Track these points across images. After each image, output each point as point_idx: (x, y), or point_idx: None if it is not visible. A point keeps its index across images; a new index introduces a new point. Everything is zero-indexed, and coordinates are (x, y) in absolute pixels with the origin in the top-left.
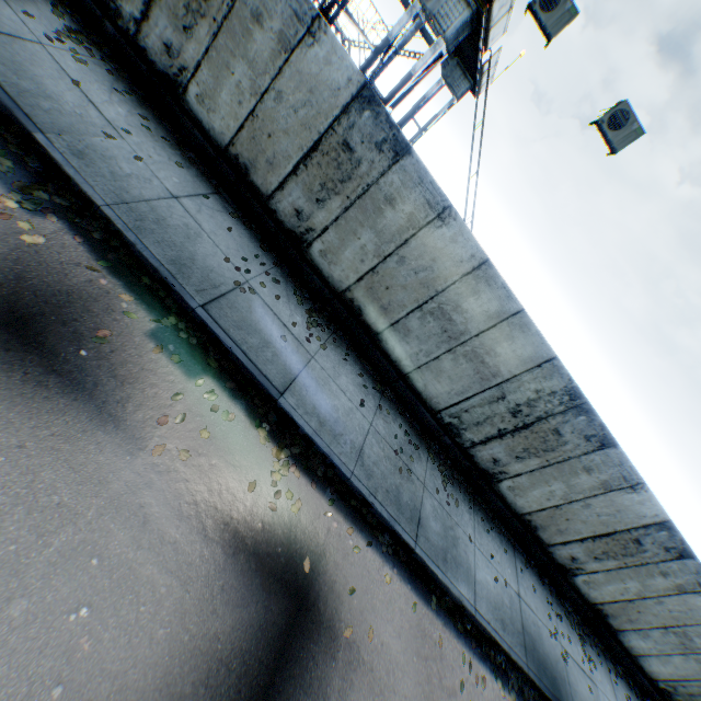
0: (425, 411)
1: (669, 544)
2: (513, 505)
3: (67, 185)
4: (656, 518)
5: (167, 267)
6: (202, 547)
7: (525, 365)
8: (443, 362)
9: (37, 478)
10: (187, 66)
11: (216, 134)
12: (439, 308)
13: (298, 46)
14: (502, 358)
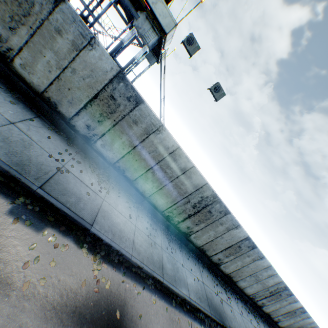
0: (157, 212)
1: (249, 245)
2: (196, 244)
3: None
4: (245, 236)
5: (14, 168)
6: None
7: (196, 187)
8: (163, 190)
9: None
10: (13, 48)
11: (35, 85)
12: (160, 167)
13: (83, 49)
14: (187, 186)
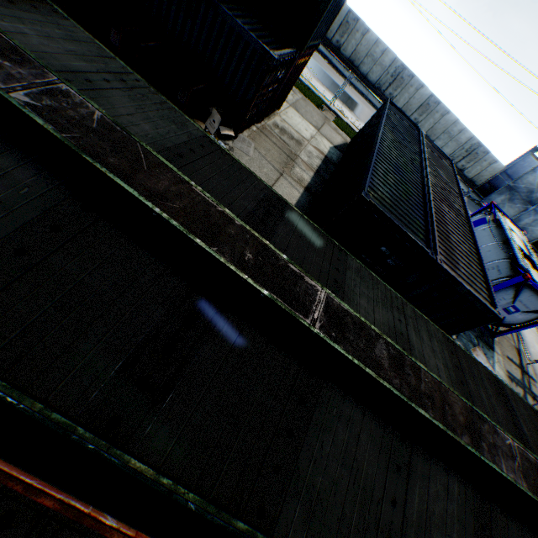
0: None
1: (354, 19)
2: None
3: None
4: (348, 10)
5: None
6: None
7: None
8: None
9: None
10: None
11: None
12: None
13: None
14: None
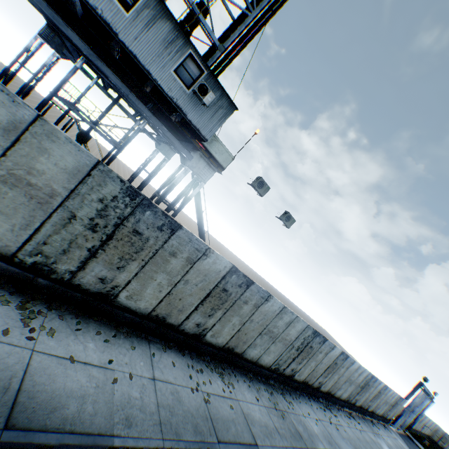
0: (265, 370)
1: (343, 357)
2: (299, 380)
3: None
4: (339, 352)
5: (198, 440)
6: None
7: (299, 332)
8: (270, 348)
9: None
10: (119, 284)
11: (141, 309)
12: (268, 330)
13: (198, 260)
14: (292, 334)
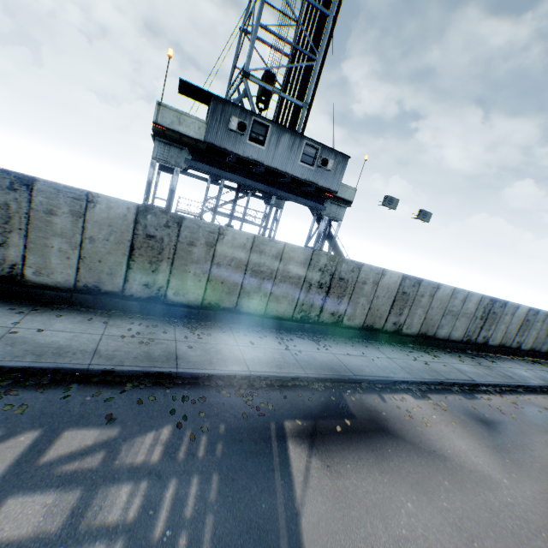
0: (458, 344)
1: (533, 313)
2: (494, 345)
3: (408, 385)
4: (526, 309)
5: (434, 379)
6: (544, 427)
7: (476, 304)
8: (455, 324)
9: (537, 441)
10: (341, 313)
11: (357, 325)
12: (448, 311)
13: (380, 280)
14: (470, 308)
